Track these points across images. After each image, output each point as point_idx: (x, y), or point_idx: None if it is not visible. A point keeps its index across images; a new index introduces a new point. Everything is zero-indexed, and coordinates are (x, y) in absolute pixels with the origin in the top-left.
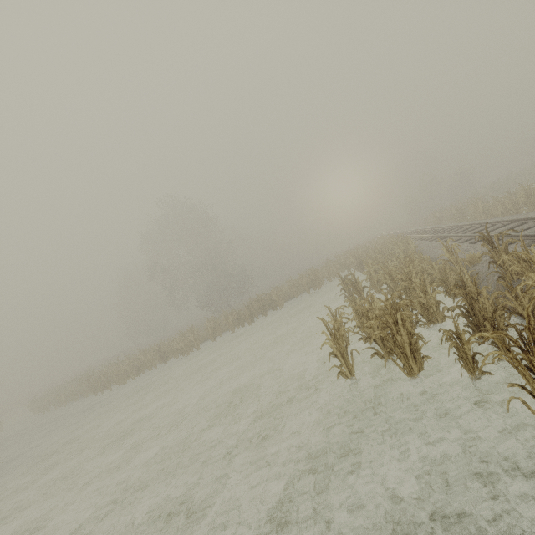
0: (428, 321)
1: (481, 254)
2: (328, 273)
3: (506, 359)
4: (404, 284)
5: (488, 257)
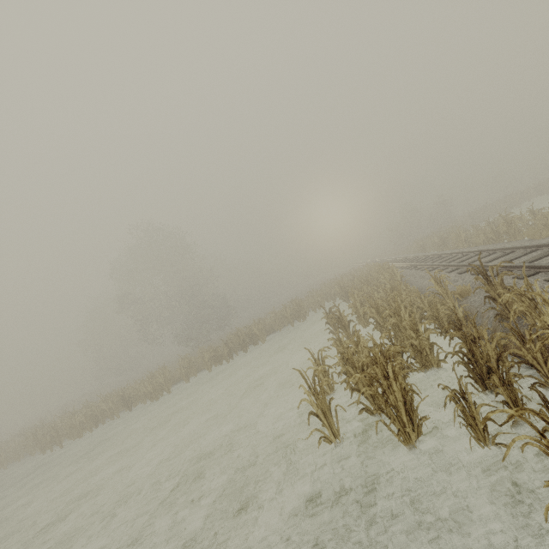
0: (422, 366)
1: (475, 288)
2: (313, 304)
3: (540, 449)
4: (392, 321)
5: (479, 289)
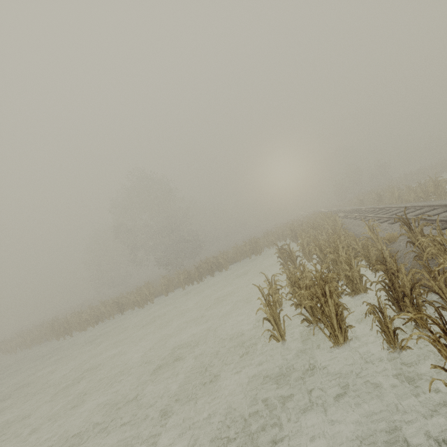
0: (352, 291)
1: (399, 234)
2: (268, 242)
3: (429, 341)
4: (331, 257)
5: (404, 236)
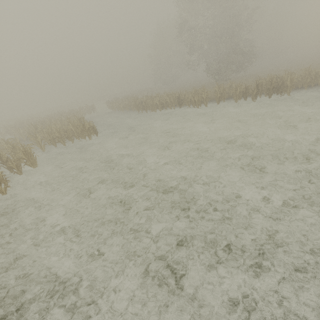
0: None
1: None
2: None
3: None
4: None
5: None
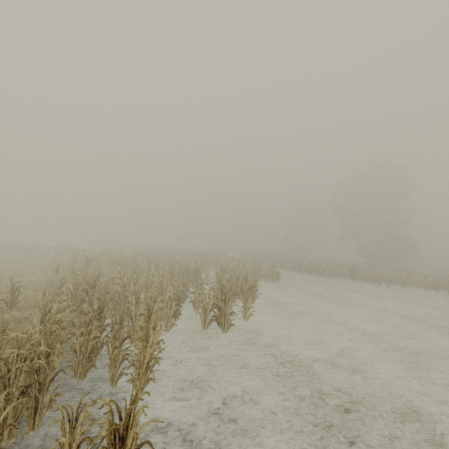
0: None
1: None
2: None
3: None
4: None
5: None
